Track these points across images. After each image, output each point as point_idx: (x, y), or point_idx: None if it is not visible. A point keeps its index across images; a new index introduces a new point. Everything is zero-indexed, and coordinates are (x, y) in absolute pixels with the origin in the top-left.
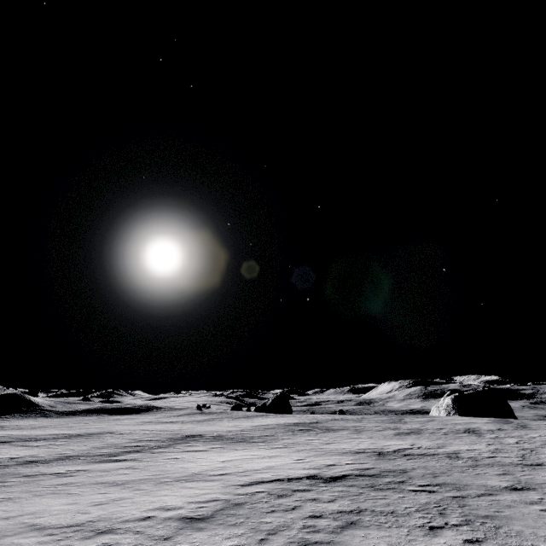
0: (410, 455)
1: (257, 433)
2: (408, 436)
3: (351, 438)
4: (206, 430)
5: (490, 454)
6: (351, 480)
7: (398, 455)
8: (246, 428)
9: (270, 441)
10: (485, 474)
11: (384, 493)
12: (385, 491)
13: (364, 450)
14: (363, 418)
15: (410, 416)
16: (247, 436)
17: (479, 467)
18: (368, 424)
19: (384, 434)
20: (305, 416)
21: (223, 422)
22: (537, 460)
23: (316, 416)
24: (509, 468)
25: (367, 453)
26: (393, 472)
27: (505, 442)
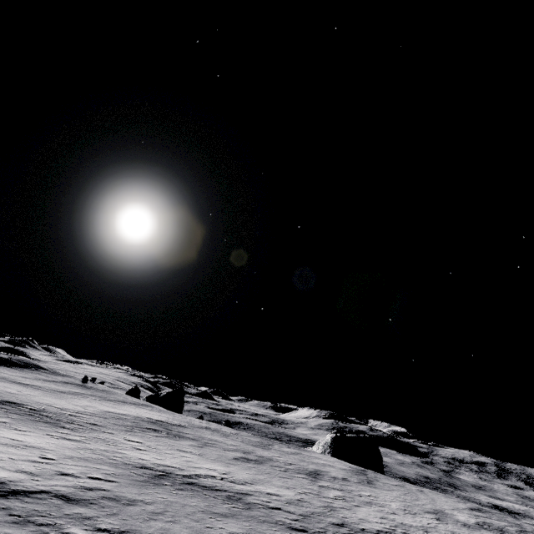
0: (191, 485)
1: (89, 419)
2: (244, 463)
3: (179, 451)
4: (42, 401)
5: (281, 504)
6: (28, 500)
7: (177, 482)
8: (92, 411)
9: (83, 431)
10: (216, 530)
11: (14, 530)
12: (23, 527)
13: (159, 466)
14: (236, 434)
15: (284, 444)
16: (71, 419)
17: (231, 519)
18: (230, 441)
19: (223, 455)
20: (183, 417)
21: (83, 400)
22: (313, 523)
23: (194, 420)
24: (261, 528)
25: (150, 470)
26: (116, 501)
27: (325, 494)
